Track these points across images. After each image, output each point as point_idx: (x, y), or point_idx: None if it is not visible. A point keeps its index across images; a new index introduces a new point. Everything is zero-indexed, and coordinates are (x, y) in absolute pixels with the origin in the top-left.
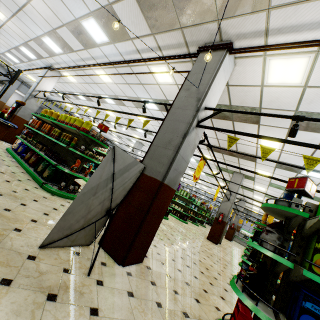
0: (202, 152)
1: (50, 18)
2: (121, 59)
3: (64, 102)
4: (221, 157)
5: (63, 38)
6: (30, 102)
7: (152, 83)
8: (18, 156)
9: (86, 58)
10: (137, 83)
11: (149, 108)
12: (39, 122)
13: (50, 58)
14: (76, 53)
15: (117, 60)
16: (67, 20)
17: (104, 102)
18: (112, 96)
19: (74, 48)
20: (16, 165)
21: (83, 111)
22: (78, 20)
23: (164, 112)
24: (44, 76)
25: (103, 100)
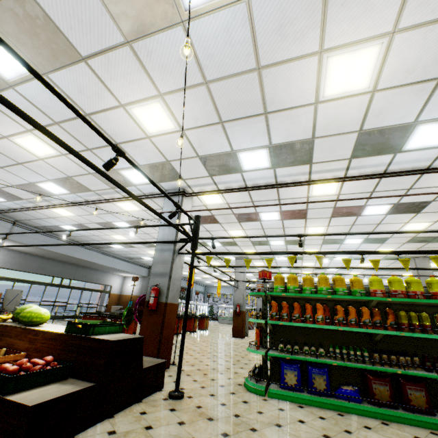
0: (386, 246)
1: (334, 124)
2: (423, 164)
3: (325, 252)
4: (418, 246)
5: (315, 148)
6: (175, 265)
7: (437, 186)
8: (343, 400)
9: (325, 170)
10: (399, 189)
11: (363, 214)
12: (321, 308)
13: (204, 178)
14: (307, 166)
15: (410, 166)
16: (384, 124)
17: (249, 221)
18: (292, 210)
19: (316, 160)
20: (419, 430)
21: (149, 240)
22: (414, 123)
23: (392, 215)
24: (186, 211)
25: (250, 219)
